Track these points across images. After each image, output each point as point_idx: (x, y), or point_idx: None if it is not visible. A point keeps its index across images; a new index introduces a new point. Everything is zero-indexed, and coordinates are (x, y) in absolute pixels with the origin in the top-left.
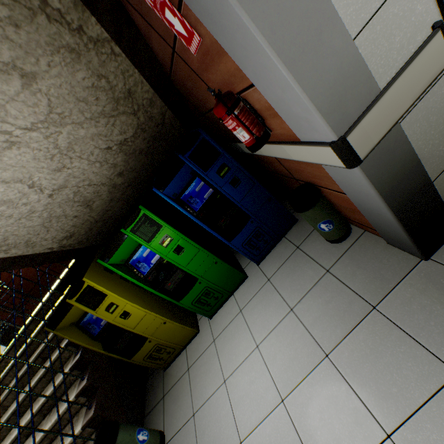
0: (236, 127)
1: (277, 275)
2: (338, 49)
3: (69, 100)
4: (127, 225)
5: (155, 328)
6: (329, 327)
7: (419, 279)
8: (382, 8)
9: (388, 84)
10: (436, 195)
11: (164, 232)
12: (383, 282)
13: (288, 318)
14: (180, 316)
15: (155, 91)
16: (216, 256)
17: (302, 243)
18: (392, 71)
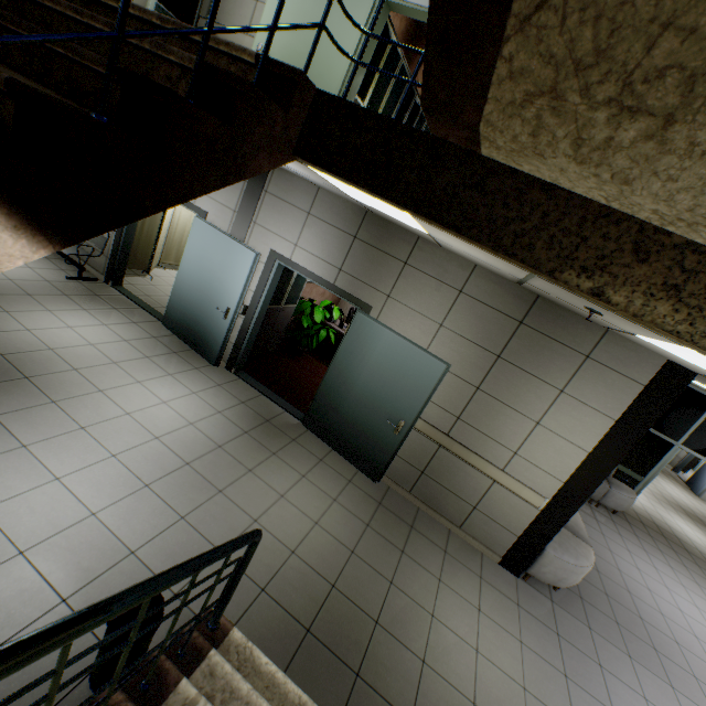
0: None
1: None
2: None
3: None
4: None
5: None
6: None
7: None
8: None
9: None
10: None
11: None
12: None
13: None
14: None
15: None
16: None
17: None
18: None
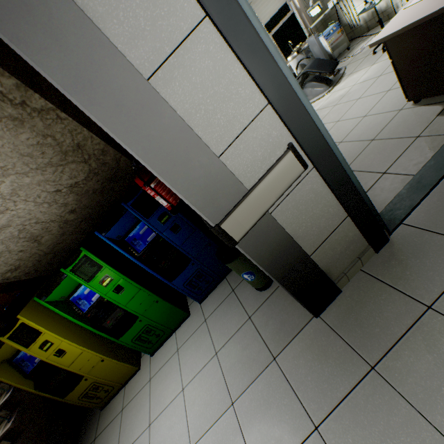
0: (155, 196)
1: (213, 317)
2: (205, 163)
3: (13, 156)
4: (67, 265)
5: (92, 366)
6: (240, 374)
7: (309, 334)
8: (243, 133)
9: (253, 186)
10: (314, 265)
11: (104, 272)
12: (285, 334)
13: (212, 362)
14: (122, 353)
15: (106, 143)
16: (157, 295)
17: (237, 286)
18: (259, 175)
